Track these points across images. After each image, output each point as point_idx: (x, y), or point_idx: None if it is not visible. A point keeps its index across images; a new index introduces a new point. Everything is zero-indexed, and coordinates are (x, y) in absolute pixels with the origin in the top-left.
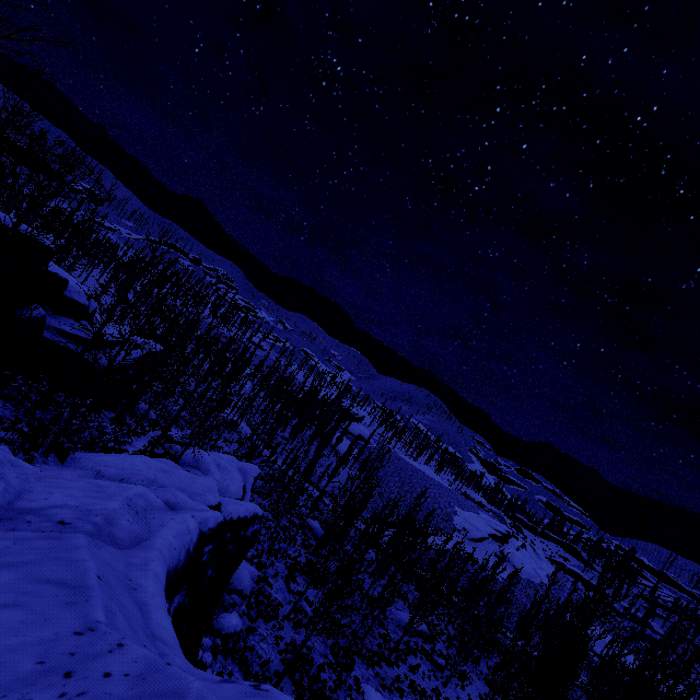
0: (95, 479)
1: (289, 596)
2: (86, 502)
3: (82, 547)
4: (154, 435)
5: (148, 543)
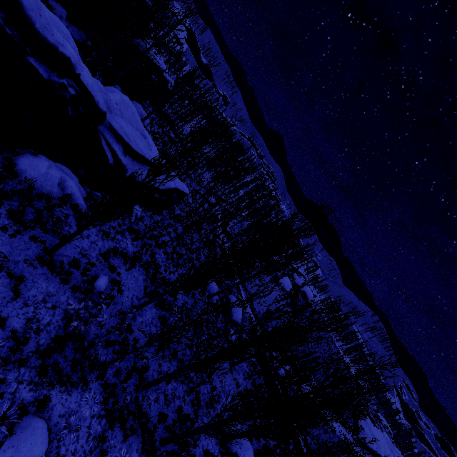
0: None
1: (95, 256)
2: None
3: None
4: None
5: None
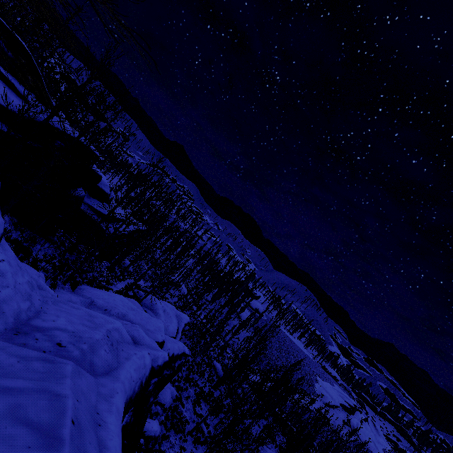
0: (90, 306)
1: (194, 416)
2: (80, 329)
3: (67, 376)
4: (129, 282)
5: (115, 373)
